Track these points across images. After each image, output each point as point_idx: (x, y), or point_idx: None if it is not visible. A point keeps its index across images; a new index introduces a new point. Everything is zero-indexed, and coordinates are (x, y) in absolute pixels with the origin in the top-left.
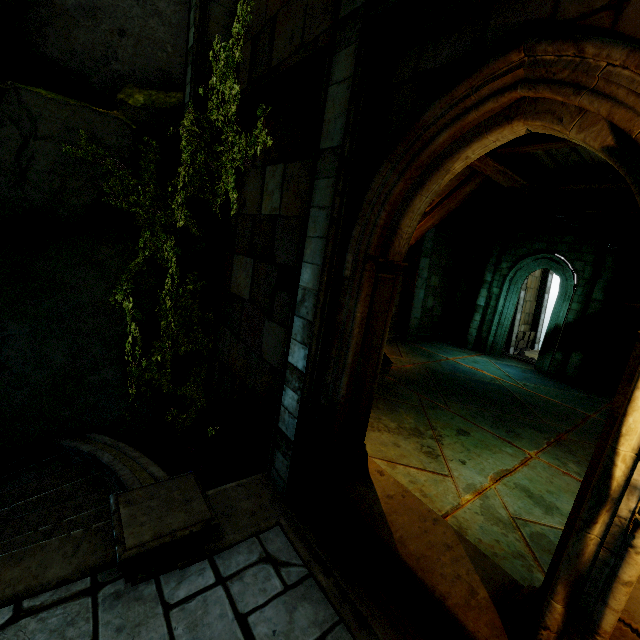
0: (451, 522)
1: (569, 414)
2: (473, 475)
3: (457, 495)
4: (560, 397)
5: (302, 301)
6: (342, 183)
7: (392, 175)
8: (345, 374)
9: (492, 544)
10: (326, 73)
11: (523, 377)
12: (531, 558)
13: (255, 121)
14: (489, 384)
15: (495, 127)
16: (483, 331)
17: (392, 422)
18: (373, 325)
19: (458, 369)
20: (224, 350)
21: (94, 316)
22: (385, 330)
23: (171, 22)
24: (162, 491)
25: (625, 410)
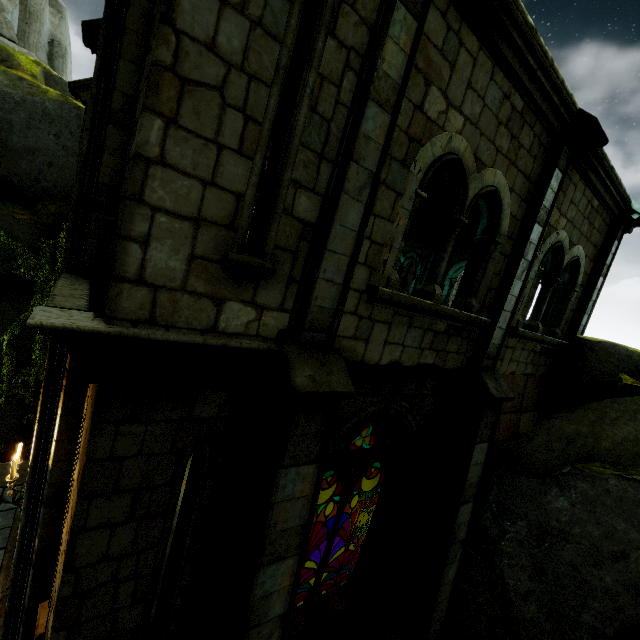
0: None
1: None
2: None
3: None
4: None
5: None
6: None
7: None
8: None
9: None
10: None
11: None
12: None
13: None
14: None
15: None
16: None
17: None
18: None
19: None
20: None
21: None
22: None
23: None
24: None
25: None
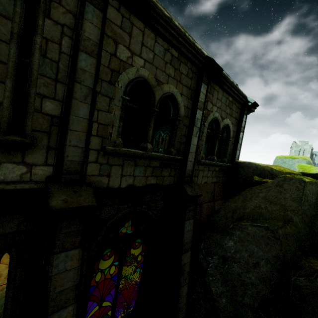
0: (3, 286)
1: None
2: None
3: None
4: None
5: None
6: None
7: None
8: None
9: None
10: None
11: None
12: None
13: None
14: None
15: None
16: None
17: None
18: None
19: None
20: None
21: None
22: None
23: None
24: None
25: None
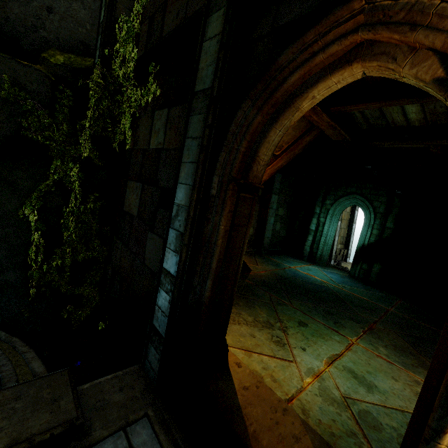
0: (296, 405)
1: (375, 308)
2: (312, 360)
3: (300, 379)
4: (368, 296)
5: (176, 215)
6: (211, 117)
7: (252, 110)
8: (210, 278)
9: (330, 424)
10: (201, 32)
11: (342, 281)
12: (361, 435)
13: (148, 78)
14: (319, 286)
15: (338, 69)
16: (314, 248)
17: (249, 316)
18: (234, 236)
19: (297, 275)
20: (116, 257)
21: (3, 226)
22: (244, 241)
23: (91, 7)
24: (31, 390)
25: None
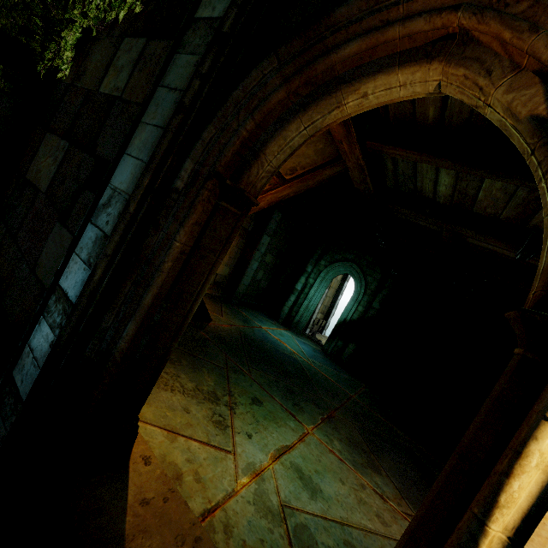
0: (219, 518)
1: (339, 393)
2: (256, 452)
3: (234, 478)
4: (335, 377)
5: (106, 205)
6: (209, 64)
7: (275, 77)
8: (134, 320)
9: (256, 546)
10: None
11: (313, 355)
12: None
13: None
14: (288, 356)
15: (411, 62)
16: (294, 311)
17: (191, 382)
18: (194, 265)
19: (267, 338)
20: None
21: None
22: (209, 277)
23: None
24: None
25: (510, 467)
